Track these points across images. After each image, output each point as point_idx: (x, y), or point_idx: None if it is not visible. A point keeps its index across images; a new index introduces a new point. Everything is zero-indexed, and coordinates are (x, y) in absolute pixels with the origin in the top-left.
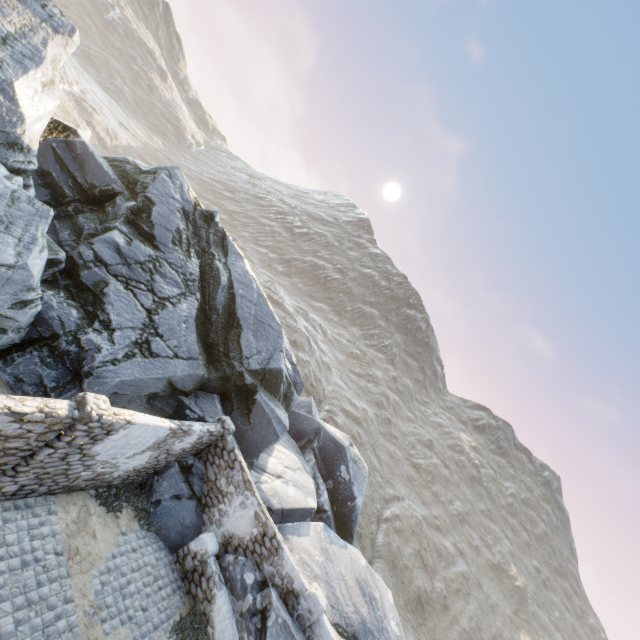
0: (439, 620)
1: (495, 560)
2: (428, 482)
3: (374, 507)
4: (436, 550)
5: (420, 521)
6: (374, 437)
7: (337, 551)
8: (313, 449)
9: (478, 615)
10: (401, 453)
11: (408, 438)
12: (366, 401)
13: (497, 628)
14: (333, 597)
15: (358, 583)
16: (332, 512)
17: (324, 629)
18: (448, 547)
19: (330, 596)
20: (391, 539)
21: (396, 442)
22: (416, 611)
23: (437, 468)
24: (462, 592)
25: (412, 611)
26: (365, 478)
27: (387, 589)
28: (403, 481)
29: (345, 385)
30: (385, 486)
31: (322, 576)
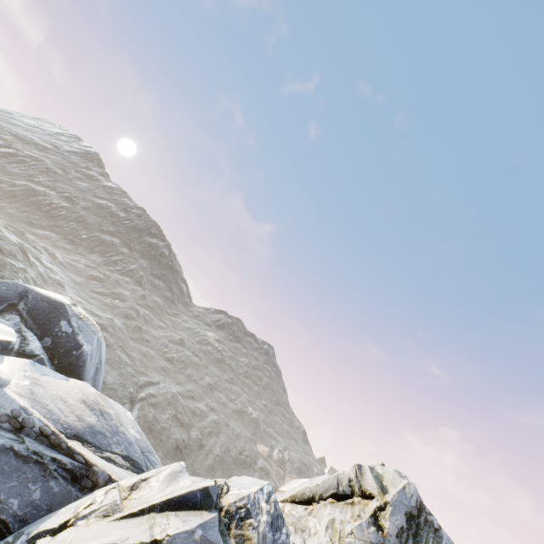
0: (197, 456)
1: (238, 407)
2: (182, 369)
3: (127, 392)
4: (192, 412)
5: (175, 394)
6: (124, 341)
7: (53, 381)
8: (18, 310)
9: (227, 442)
10: (155, 352)
11: (161, 340)
12: (113, 315)
13: (242, 446)
14: (44, 410)
15: (85, 403)
16: (52, 365)
17: (6, 398)
18: (202, 407)
19: (38, 409)
20: (147, 411)
21: (149, 344)
22: (176, 457)
23: (189, 357)
24: (214, 432)
25: (172, 458)
26: (96, 333)
27: (126, 410)
28: (158, 371)
29: (85, 301)
30: (139, 376)
31: (25, 395)
